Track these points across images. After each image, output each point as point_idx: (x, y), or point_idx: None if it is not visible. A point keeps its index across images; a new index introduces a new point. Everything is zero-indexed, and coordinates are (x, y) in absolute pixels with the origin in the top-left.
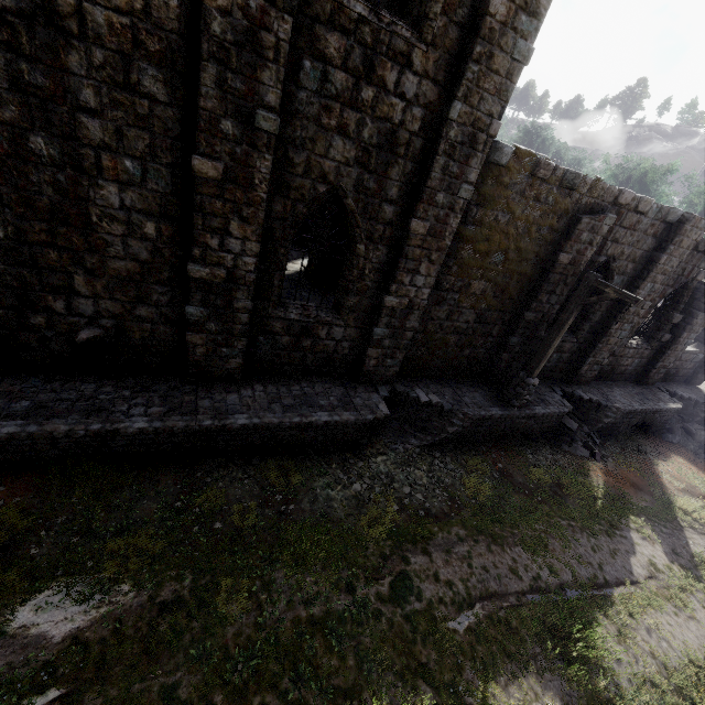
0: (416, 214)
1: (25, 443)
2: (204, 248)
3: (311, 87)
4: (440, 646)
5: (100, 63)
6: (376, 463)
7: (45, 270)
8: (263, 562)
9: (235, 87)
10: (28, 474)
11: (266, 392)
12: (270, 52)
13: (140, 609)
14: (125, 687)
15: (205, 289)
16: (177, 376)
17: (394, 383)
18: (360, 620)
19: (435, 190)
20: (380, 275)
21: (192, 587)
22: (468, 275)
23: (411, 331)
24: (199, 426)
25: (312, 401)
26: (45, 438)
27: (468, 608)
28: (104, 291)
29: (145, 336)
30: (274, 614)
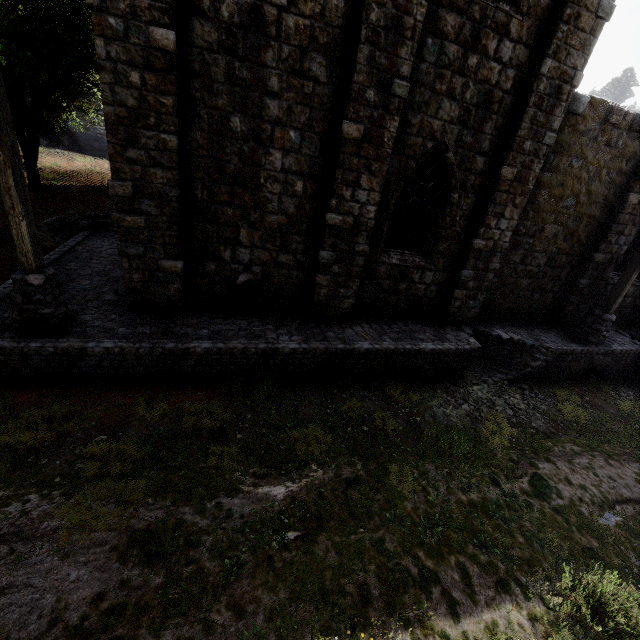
0: (506, 161)
1: (214, 358)
2: (339, 199)
3: (430, 60)
4: (597, 535)
5: (286, 56)
6: (473, 391)
7: (222, 225)
8: (413, 457)
9: (380, 63)
10: (213, 384)
11: (372, 329)
12: (408, 32)
13: (333, 481)
14: (345, 535)
15: (335, 235)
16: (301, 316)
17: (474, 325)
18: (515, 508)
19: (523, 138)
20: (468, 222)
21: (365, 470)
22: (542, 220)
23: (492, 272)
24: (335, 349)
25: (412, 336)
26: (228, 354)
27: (610, 508)
28: (259, 241)
29: (282, 281)
30: (440, 495)
